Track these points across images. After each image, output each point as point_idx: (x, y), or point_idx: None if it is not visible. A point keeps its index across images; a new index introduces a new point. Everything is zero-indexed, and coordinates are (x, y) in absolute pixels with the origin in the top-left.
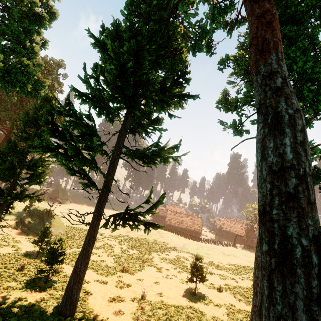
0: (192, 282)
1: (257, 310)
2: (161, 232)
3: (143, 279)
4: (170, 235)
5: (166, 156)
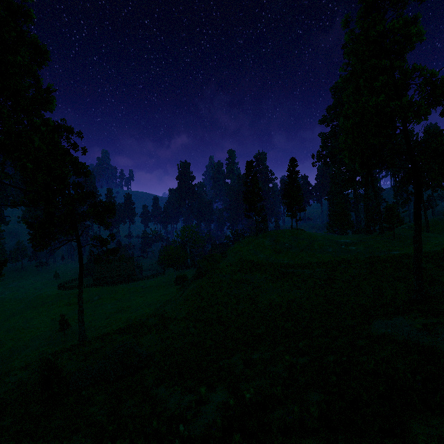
0: (62, 331)
1: (79, 332)
2: (77, 293)
3: (29, 344)
4: (88, 291)
5: (4, 266)
